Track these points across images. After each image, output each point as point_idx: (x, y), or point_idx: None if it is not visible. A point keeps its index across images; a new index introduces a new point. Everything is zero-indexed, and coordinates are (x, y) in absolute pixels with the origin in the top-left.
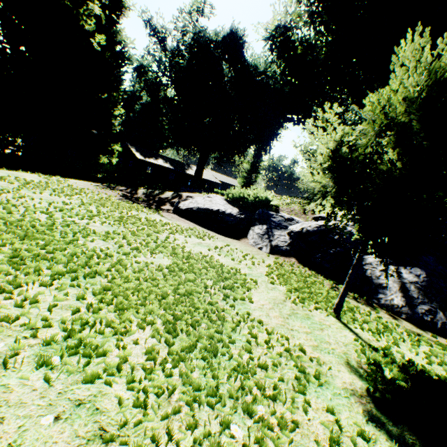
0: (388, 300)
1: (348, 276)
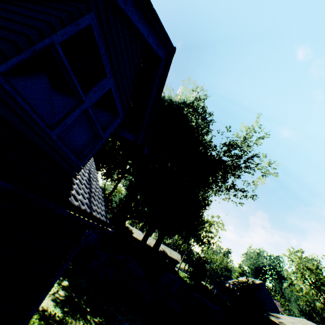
0: None
1: None
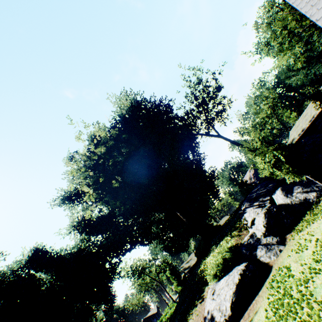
0: (313, 196)
1: (319, 183)
